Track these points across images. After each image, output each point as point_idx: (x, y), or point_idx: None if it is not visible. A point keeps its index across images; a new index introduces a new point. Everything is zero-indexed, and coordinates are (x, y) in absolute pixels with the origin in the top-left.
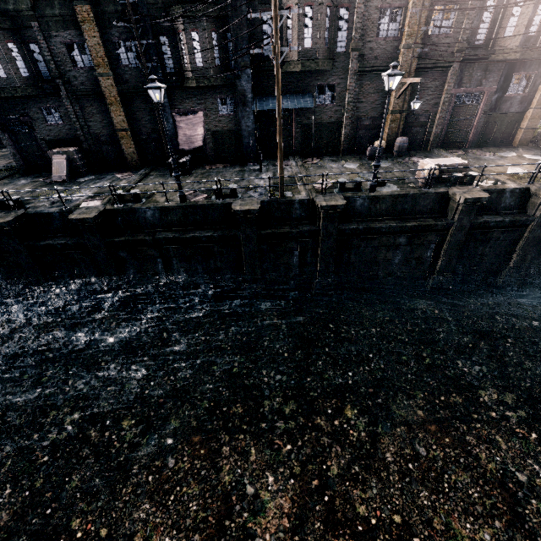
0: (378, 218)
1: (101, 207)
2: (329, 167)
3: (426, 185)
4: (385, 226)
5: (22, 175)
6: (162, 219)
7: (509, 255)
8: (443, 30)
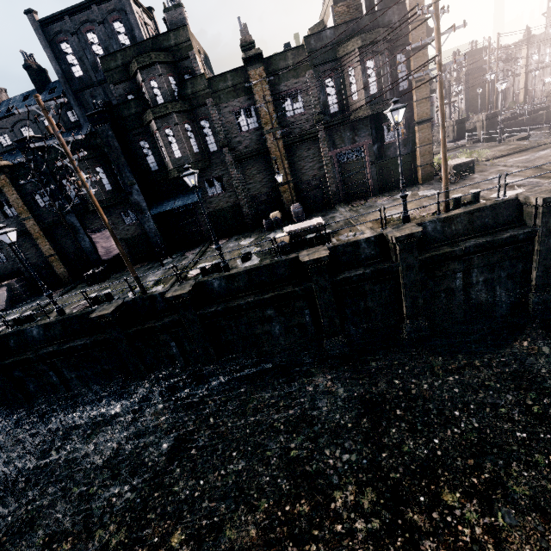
0: (239, 295)
1: None
2: (225, 248)
3: (276, 254)
4: (243, 303)
5: None
6: (47, 334)
7: (400, 305)
8: (297, 111)
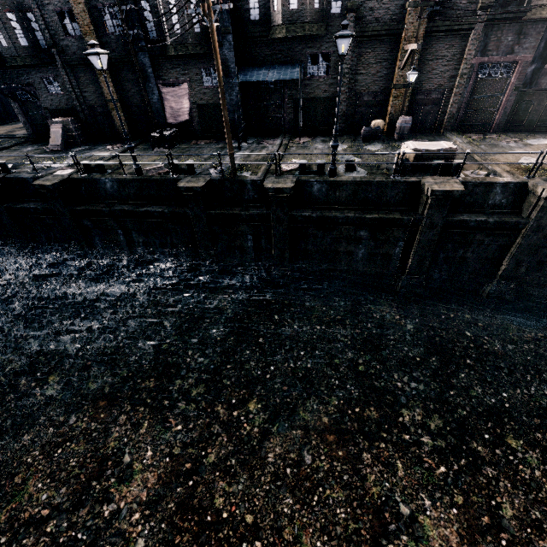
0: (337, 206)
1: (66, 175)
2: (312, 148)
3: (395, 172)
4: (341, 216)
5: (33, 143)
6: (120, 191)
7: (498, 264)
8: None
